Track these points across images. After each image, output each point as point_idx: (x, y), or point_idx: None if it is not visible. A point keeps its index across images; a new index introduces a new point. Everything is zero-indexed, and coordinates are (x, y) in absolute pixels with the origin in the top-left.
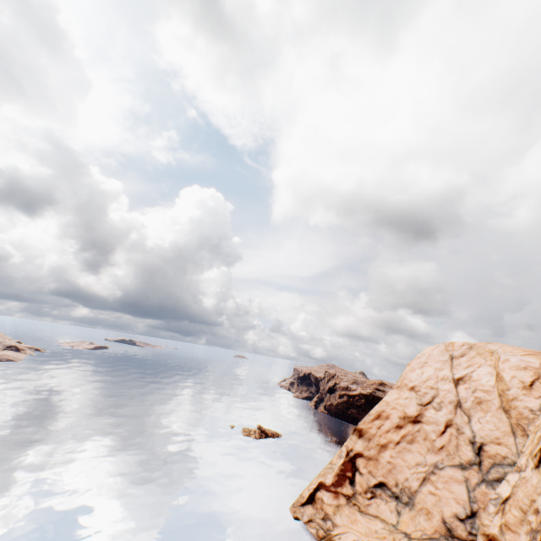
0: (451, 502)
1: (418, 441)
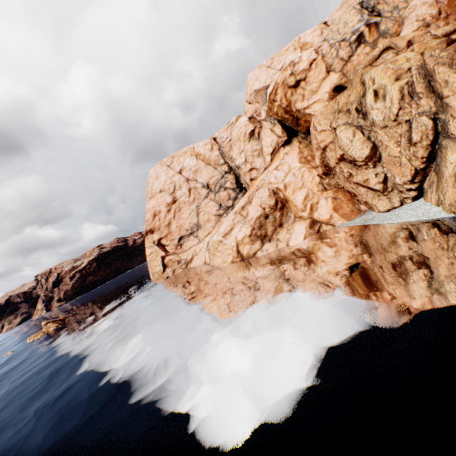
0: (213, 209)
1: (183, 207)
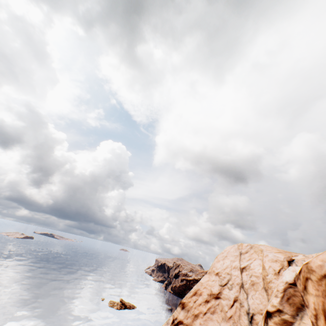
0: None
1: (217, 312)
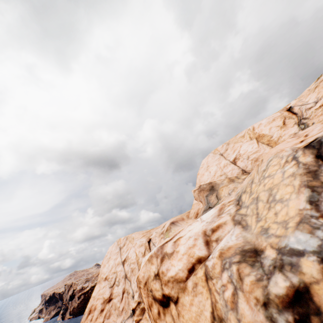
0: None
1: (112, 313)
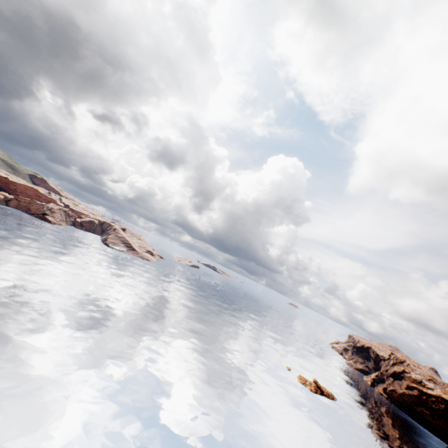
0: None
1: None
